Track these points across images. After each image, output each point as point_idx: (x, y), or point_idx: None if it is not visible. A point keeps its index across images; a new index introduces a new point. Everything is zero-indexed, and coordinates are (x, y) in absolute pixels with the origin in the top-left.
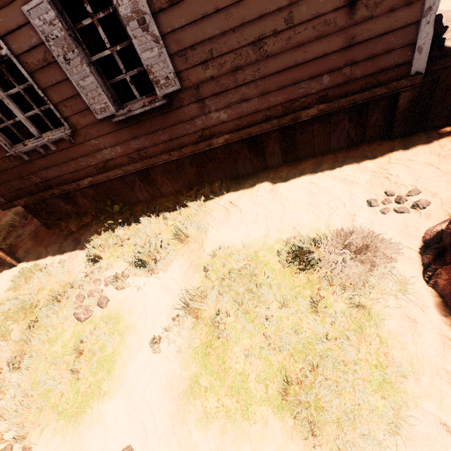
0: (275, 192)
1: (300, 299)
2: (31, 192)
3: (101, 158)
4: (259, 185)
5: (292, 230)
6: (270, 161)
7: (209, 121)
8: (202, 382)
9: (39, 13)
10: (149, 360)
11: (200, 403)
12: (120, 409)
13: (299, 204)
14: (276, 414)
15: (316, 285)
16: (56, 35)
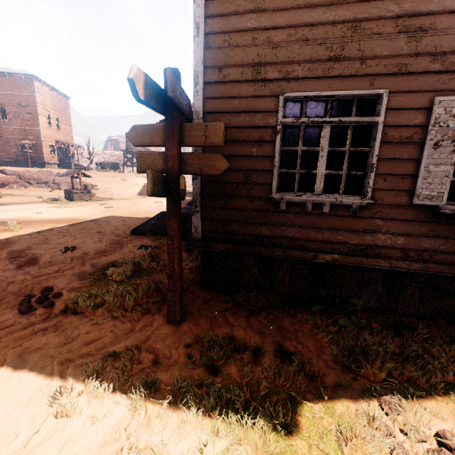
0: None
1: None
2: (240, 241)
3: (369, 240)
4: None
5: None
6: None
7: None
8: None
9: (449, 105)
10: None
11: None
12: None
13: None
14: None
15: None
16: (447, 124)
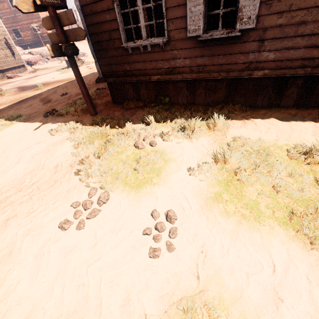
0: (284, 120)
1: (305, 176)
2: (119, 76)
3: (173, 64)
4: (271, 114)
5: (299, 142)
6: (284, 101)
7: (259, 57)
8: (224, 197)
9: None
10: (184, 177)
11: (222, 205)
12: (165, 192)
13: (305, 130)
14: (281, 226)
15: (318, 173)
16: None
